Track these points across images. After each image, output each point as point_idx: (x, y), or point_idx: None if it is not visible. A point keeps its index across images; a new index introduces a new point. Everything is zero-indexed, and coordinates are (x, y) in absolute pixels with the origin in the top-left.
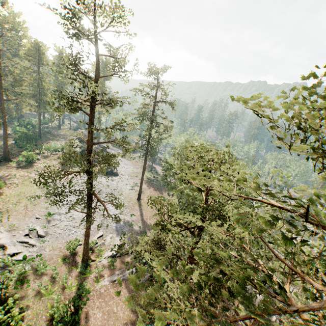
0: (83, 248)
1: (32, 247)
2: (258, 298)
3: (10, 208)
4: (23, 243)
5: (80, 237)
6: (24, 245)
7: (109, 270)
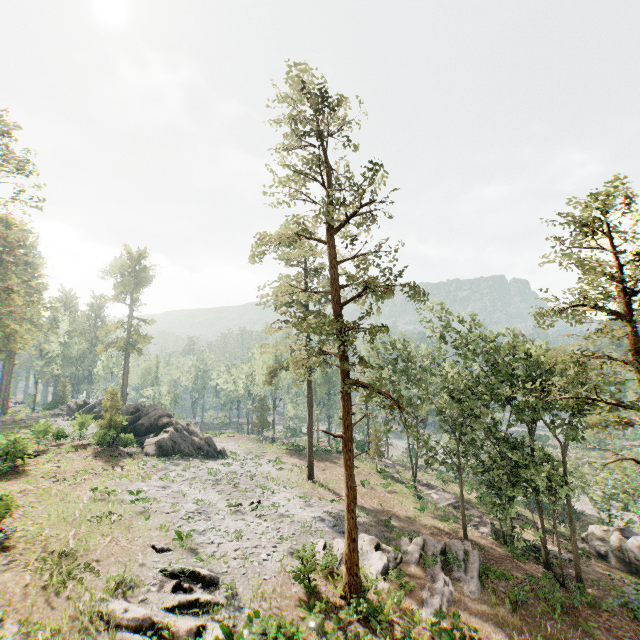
0: (351, 544)
1: (216, 610)
2: (631, 545)
3: (69, 549)
4: (185, 608)
5: (288, 561)
6: (192, 610)
7: (408, 597)
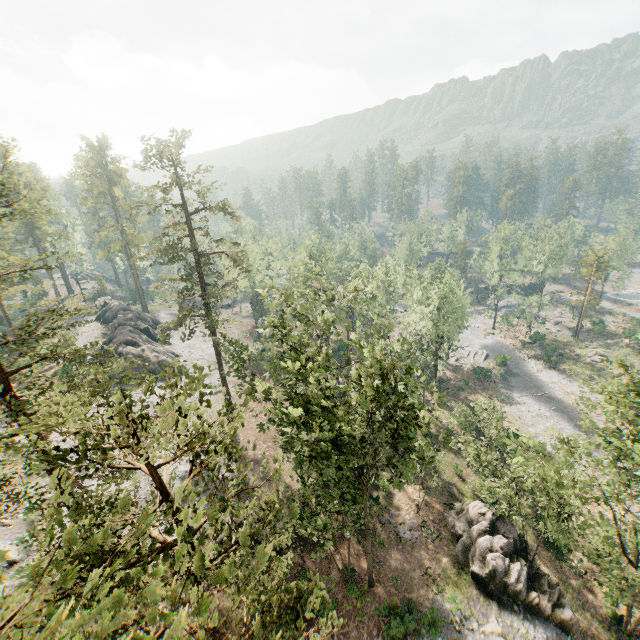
0: None
1: None
2: (479, 546)
3: None
4: None
5: None
6: None
7: None
